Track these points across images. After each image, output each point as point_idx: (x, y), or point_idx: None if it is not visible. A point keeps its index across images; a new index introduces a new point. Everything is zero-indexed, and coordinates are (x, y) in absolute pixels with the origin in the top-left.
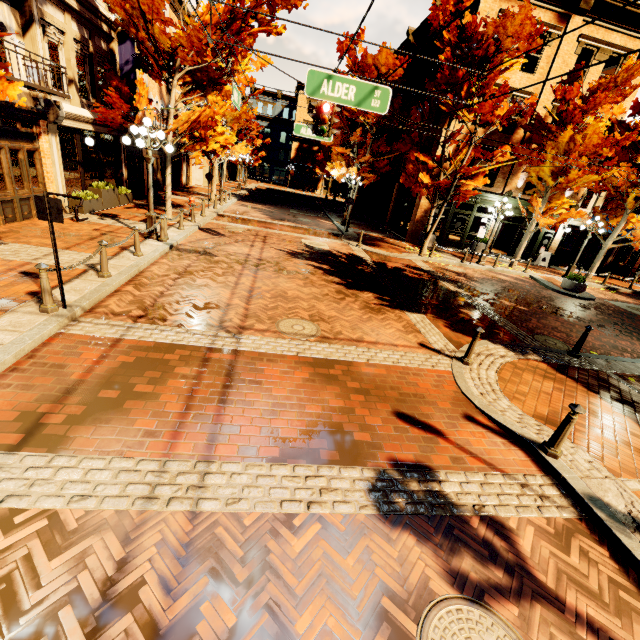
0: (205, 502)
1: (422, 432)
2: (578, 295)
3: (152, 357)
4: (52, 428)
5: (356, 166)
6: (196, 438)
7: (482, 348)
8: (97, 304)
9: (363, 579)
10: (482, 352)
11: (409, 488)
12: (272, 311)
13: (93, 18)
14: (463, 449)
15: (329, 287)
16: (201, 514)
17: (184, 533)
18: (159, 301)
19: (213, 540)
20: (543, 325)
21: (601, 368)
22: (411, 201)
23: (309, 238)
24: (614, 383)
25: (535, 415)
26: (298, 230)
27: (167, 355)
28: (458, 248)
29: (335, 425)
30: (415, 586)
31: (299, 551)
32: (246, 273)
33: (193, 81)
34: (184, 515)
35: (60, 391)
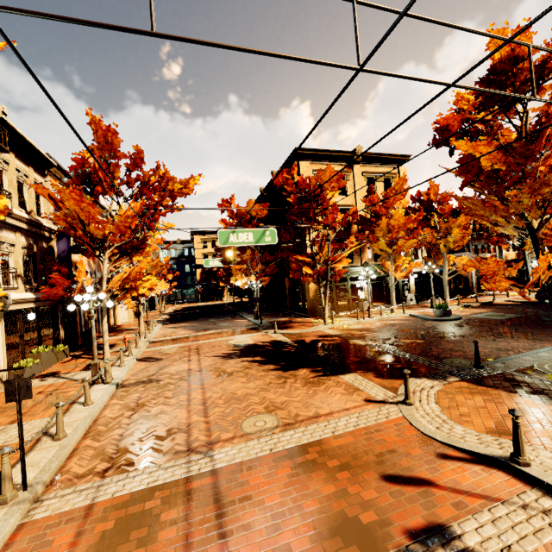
0: None
1: (415, 488)
2: (449, 318)
3: (132, 512)
4: None
5: (253, 274)
6: None
7: (413, 386)
8: (57, 472)
9: None
10: (415, 389)
11: None
12: (231, 416)
13: (38, 230)
14: (456, 490)
15: (269, 375)
16: None
17: None
18: (121, 445)
19: None
20: (442, 350)
21: (503, 370)
22: (301, 287)
23: (234, 338)
24: (520, 379)
25: (487, 431)
26: (222, 334)
27: (147, 503)
28: (349, 310)
29: (339, 515)
30: None
31: None
32: (194, 387)
33: (120, 251)
34: None
35: None
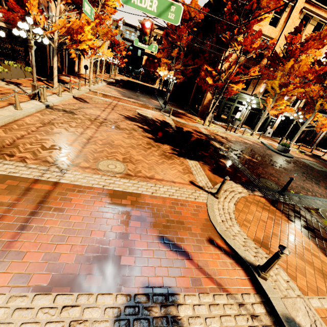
0: None
1: (175, 255)
2: (285, 154)
3: None
4: None
5: (174, 71)
6: None
7: (228, 186)
8: None
9: None
10: (228, 189)
11: (151, 314)
12: (98, 154)
13: None
14: (202, 270)
15: (143, 140)
16: None
17: None
18: (17, 141)
19: None
20: (265, 172)
21: (296, 203)
22: (202, 94)
23: (141, 109)
24: (303, 214)
25: (255, 238)
26: (136, 104)
27: None
28: (225, 123)
29: (109, 250)
30: None
31: None
32: (92, 127)
33: (72, 3)
34: None
35: None
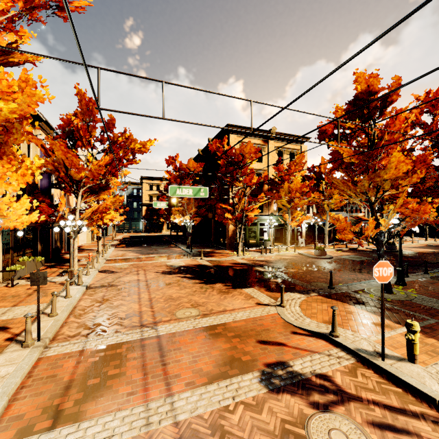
0: (179, 415)
1: (274, 346)
2: (324, 257)
3: (109, 354)
4: (69, 410)
5: (188, 215)
6: (158, 387)
7: (288, 297)
8: (55, 334)
9: (273, 421)
10: (289, 299)
11: (278, 374)
12: (168, 308)
13: None
14: (296, 348)
15: (195, 286)
16: (180, 422)
17: (175, 434)
18: (96, 321)
19: (192, 431)
20: (313, 277)
21: (345, 290)
22: (223, 227)
23: (171, 261)
24: (353, 296)
25: (323, 322)
26: (162, 258)
27: (118, 350)
28: (257, 247)
29: (230, 357)
30: (297, 415)
31: (238, 420)
32: (142, 291)
33: (90, 190)
34: (171, 426)
35: (61, 389)
